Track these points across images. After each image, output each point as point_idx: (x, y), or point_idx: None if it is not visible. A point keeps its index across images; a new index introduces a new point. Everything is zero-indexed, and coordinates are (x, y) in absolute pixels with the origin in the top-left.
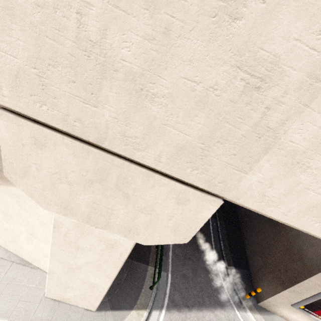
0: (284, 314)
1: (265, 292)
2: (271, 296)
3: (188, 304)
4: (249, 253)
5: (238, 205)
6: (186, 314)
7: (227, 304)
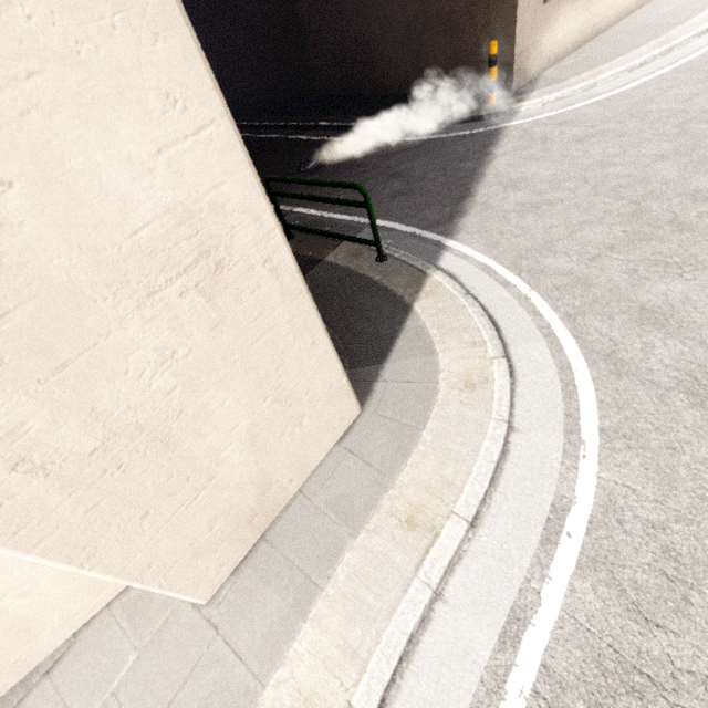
0: (548, 53)
1: (500, 53)
2: (513, 32)
3: (458, 197)
4: (413, 83)
5: (309, 83)
6: (477, 202)
7: (491, 136)
